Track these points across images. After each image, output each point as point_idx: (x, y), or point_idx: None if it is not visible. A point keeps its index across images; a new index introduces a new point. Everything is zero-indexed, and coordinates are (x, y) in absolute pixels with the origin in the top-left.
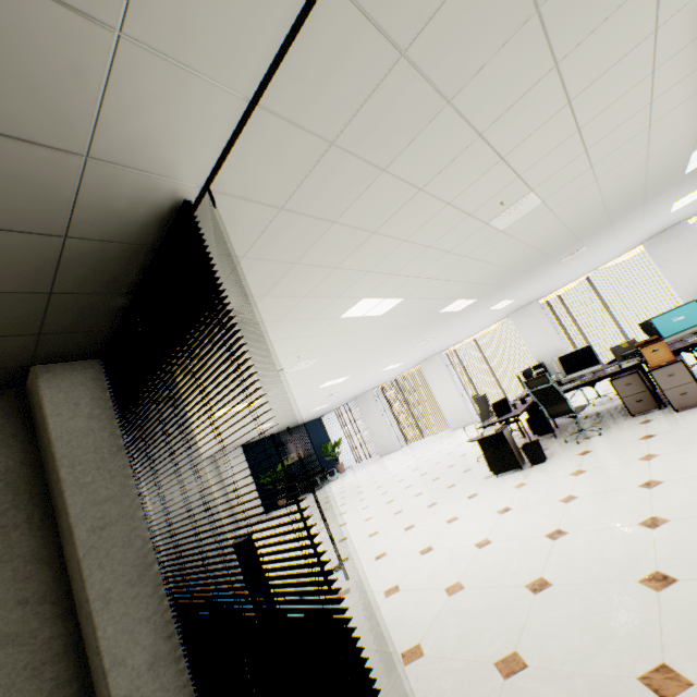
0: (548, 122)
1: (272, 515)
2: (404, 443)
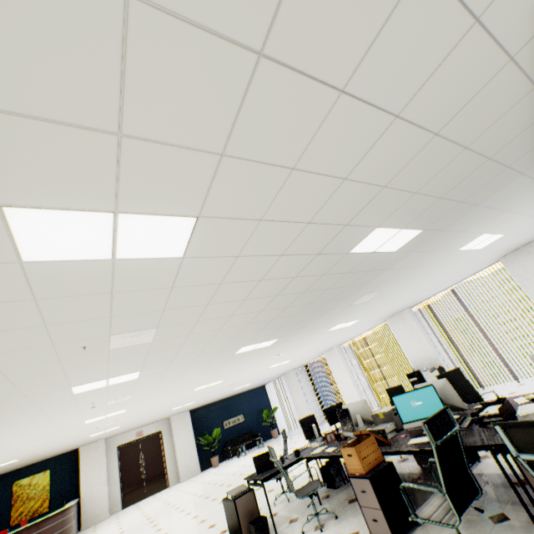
0: None
1: (199, 476)
2: (323, 420)
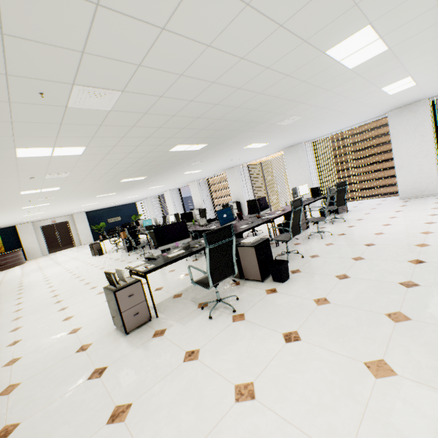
0: (3, 202)
1: None
2: None
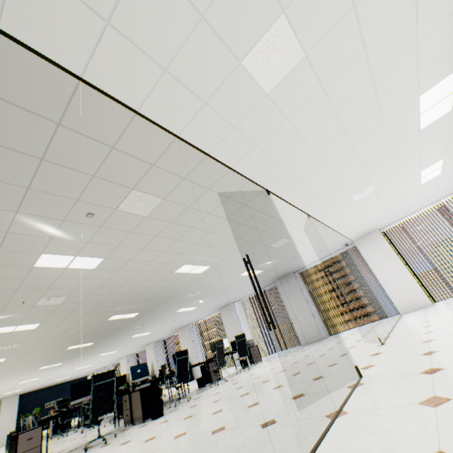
0: None
1: None
2: None
